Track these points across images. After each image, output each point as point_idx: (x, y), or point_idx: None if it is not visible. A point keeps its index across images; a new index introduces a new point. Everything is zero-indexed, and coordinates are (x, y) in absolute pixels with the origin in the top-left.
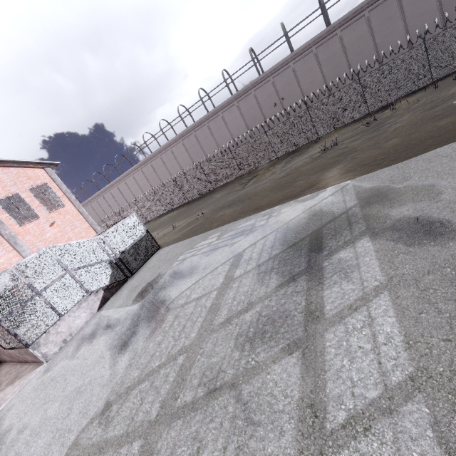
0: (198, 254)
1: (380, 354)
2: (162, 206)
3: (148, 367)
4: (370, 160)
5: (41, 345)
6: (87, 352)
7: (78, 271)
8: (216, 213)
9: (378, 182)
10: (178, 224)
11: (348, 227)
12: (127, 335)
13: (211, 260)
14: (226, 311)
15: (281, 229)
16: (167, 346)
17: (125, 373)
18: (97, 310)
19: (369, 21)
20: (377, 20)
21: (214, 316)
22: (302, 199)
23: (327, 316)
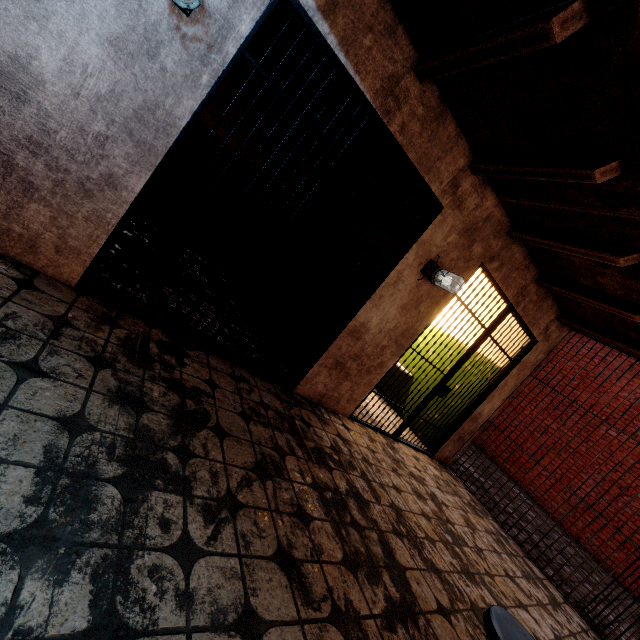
0: None
1: None
2: None
3: None
4: None
5: None
6: None
7: None
8: None
9: None
10: None
11: None
12: None
13: None
14: None
15: None
16: None
17: None
18: None
19: None
20: None
21: None
22: None
23: None
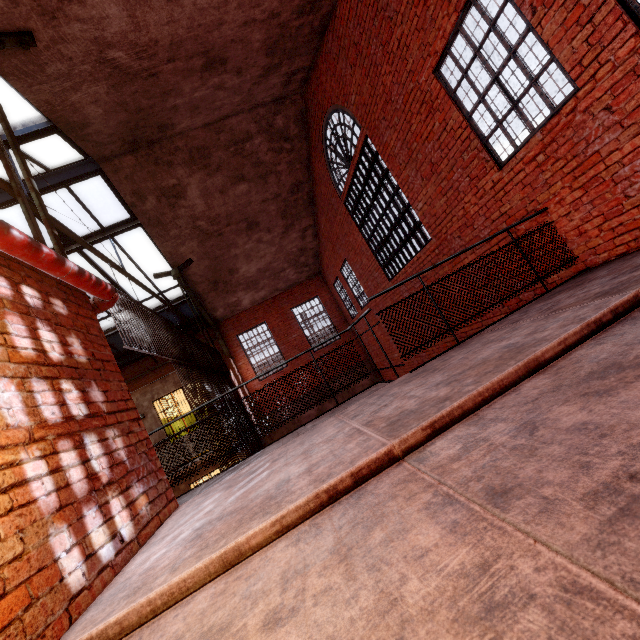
0: None
1: None
2: None
3: None
4: None
5: None
6: None
7: None
8: None
9: None
10: None
11: None
12: None
13: None
14: None
15: None
16: None
17: None
18: None
19: None
20: None
21: None
22: None
23: None
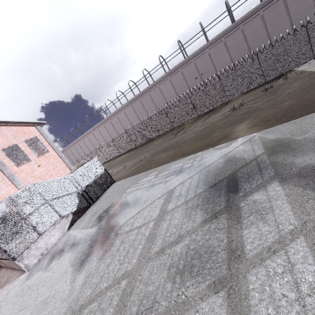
0: (141, 188)
1: (306, 307)
2: (118, 150)
3: (98, 287)
4: (271, 117)
5: (24, 258)
6: (56, 266)
7: (54, 201)
8: (155, 156)
9: (280, 134)
10: (128, 164)
11: (259, 172)
12: (85, 254)
13: (150, 194)
14: (160, 240)
15: (203, 171)
16: (114, 269)
17: (80, 291)
18: (67, 229)
19: (263, 18)
20: (269, 16)
21: (151, 245)
22: (219, 147)
23: (248, 256)
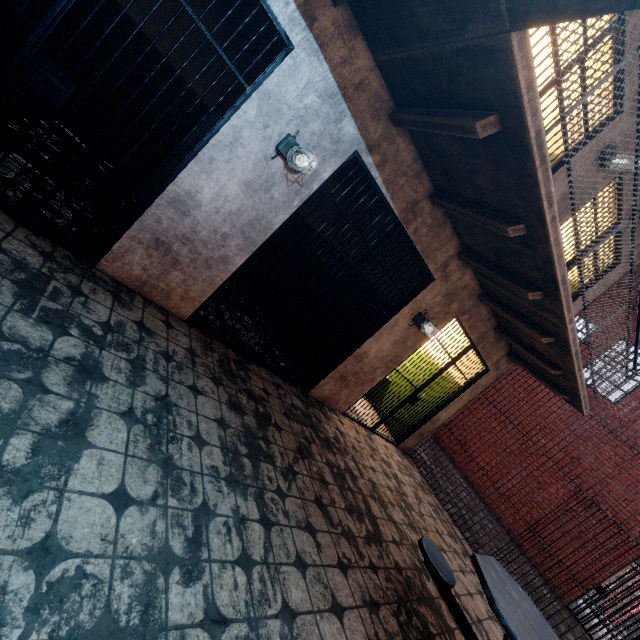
0: None
1: None
2: None
3: None
4: None
5: None
6: None
7: None
8: None
9: None
10: None
11: None
12: None
13: None
14: None
15: None
16: None
17: None
18: None
19: None
20: None
21: None
22: None
23: None
